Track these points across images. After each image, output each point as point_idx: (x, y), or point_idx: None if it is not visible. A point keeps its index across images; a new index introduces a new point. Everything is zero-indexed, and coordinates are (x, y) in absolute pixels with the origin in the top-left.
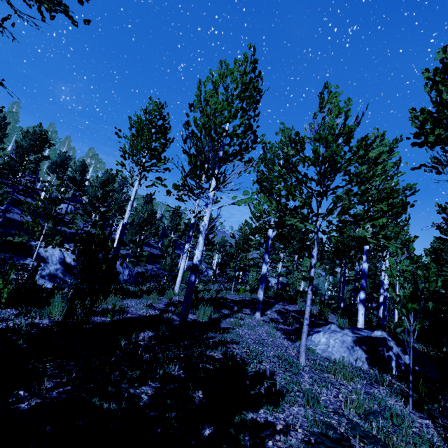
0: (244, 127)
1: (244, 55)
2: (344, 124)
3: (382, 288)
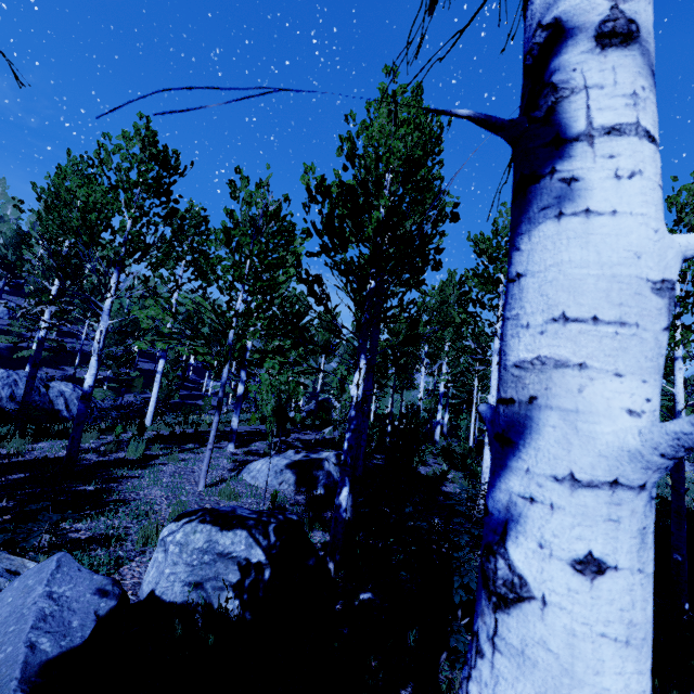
0: (136, 221)
1: (135, 127)
2: (234, 226)
3: (440, 403)
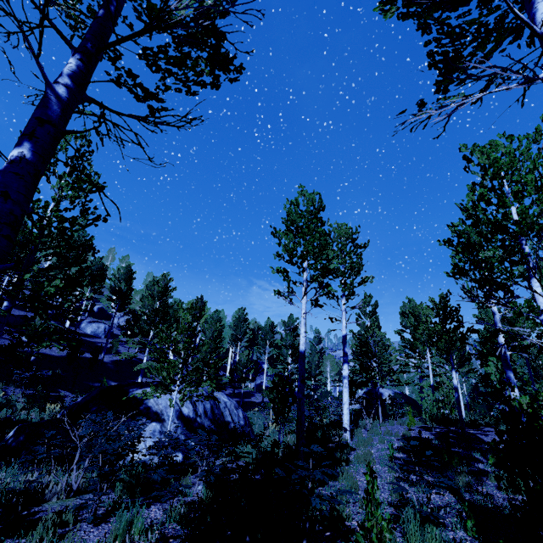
0: None
1: (537, 128)
2: None
3: None
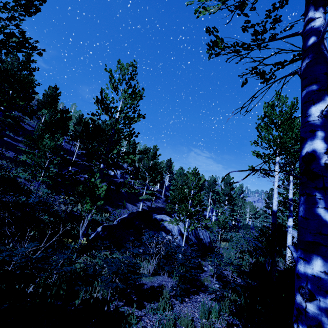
0: None
1: None
2: None
3: None
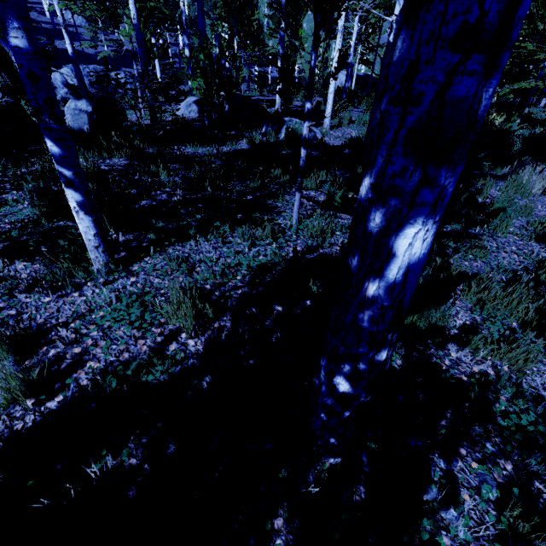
0: None
1: None
2: None
3: None
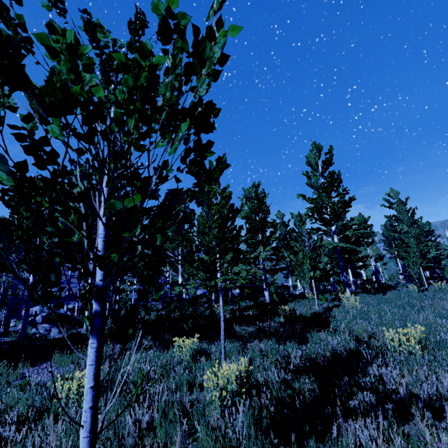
0: None
1: None
2: None
3: None
